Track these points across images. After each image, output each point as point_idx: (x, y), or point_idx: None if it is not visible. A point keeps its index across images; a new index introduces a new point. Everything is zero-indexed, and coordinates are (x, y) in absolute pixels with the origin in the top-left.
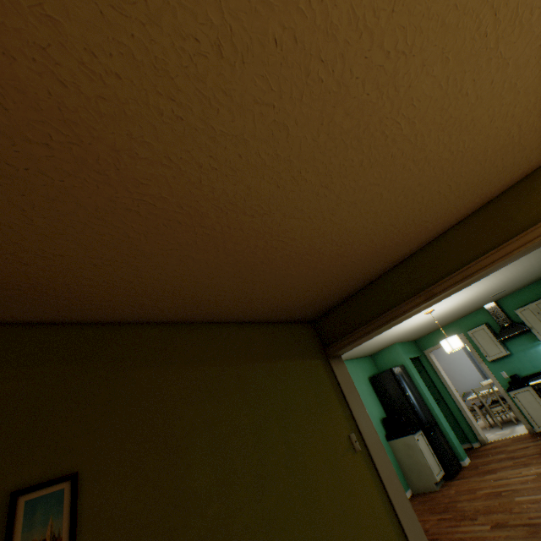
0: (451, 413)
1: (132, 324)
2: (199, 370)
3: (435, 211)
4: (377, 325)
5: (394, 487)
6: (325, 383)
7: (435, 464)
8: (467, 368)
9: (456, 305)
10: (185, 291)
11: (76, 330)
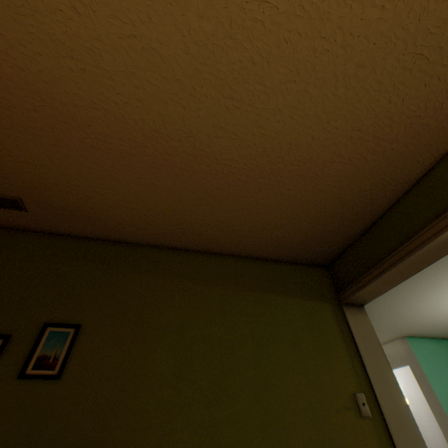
0: None
1: (146, 245)
2: (186, 285)
3: (424, 98)
4: (389, 264)
5: None
6: (331, 328)
7: None
8: None
9: None
10: (169, 217)
11: (111, 245)
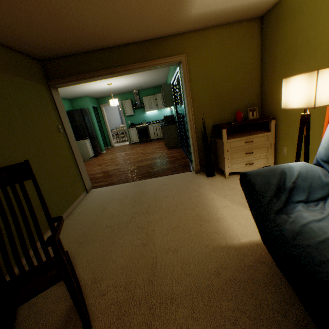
0: (104, 135)
1: None
2: None
3: (127, 32)
4: (84, 78)
5: (75, 147)
6: (48, 100)
7: (92, 152)
8: (117, 119)
9: (122, 86)
10: None
11: None
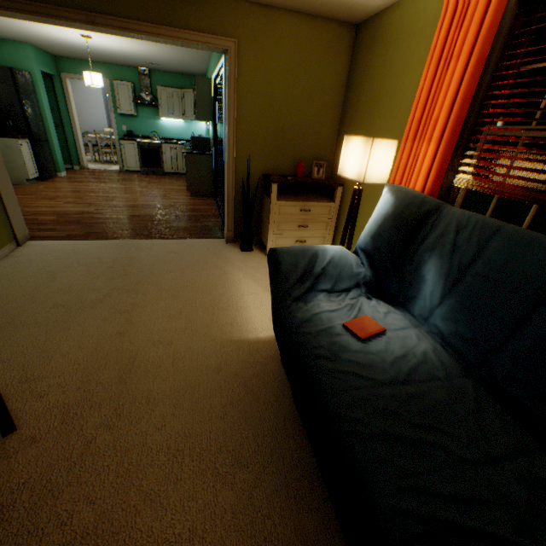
0: (67, 141)
1: None
2: None
3: None
4: (24, 10)
5: None
6: None
7: (34, 168)
8: (99, 114)
9: (116, 49)
10: None
11: None
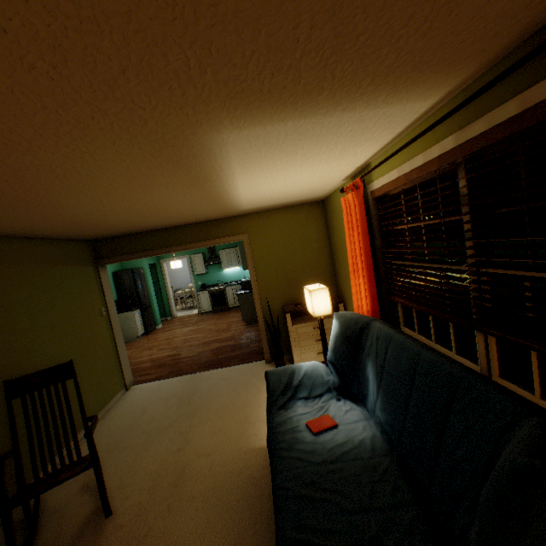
0: (163, 301)
1: None
2: (18, 269)
3: (183, 221)
4: (137, 257)
5: (118, 332)
6: (94, 281)
7: (142, 327)
8: (185, 275)
9: None
10: (30, 228)
11: None
